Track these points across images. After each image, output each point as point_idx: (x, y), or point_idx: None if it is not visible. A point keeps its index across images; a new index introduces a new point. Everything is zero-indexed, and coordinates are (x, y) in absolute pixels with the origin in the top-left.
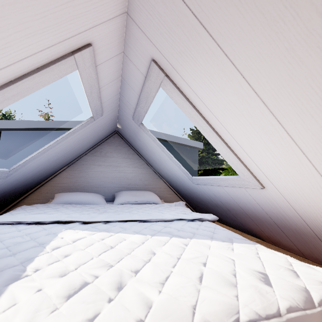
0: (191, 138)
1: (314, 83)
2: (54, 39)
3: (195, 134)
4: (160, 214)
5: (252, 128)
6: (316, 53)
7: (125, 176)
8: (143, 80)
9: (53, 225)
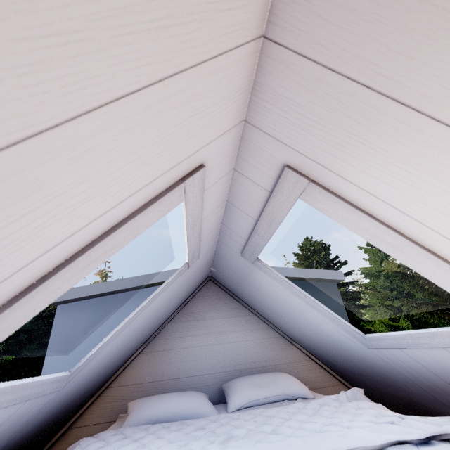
0: (299, 267)
1: None
2: (165, 166)
3: (303, 260)
4: (343, 431)
5: None
6: None
7: (233, 349)
8: (265, 197)
9: None
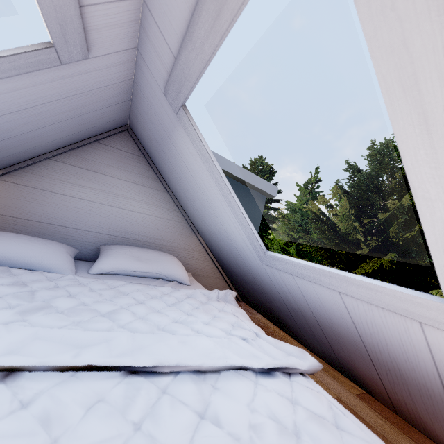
0: None
1: None
2: None
3: None
4: (187, 337)
5: None
6: None
7: (129, 218)
8: None
9: None
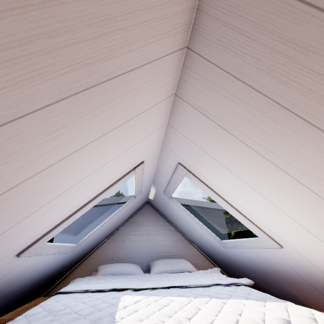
0: None
1: (273, 181)
2: (128, 166)
3: None
4: (197, 280)
5: (253, 202)
6: (266, 169)
7: (158, 244)
8: (172, 171)
9: (112, 292)
